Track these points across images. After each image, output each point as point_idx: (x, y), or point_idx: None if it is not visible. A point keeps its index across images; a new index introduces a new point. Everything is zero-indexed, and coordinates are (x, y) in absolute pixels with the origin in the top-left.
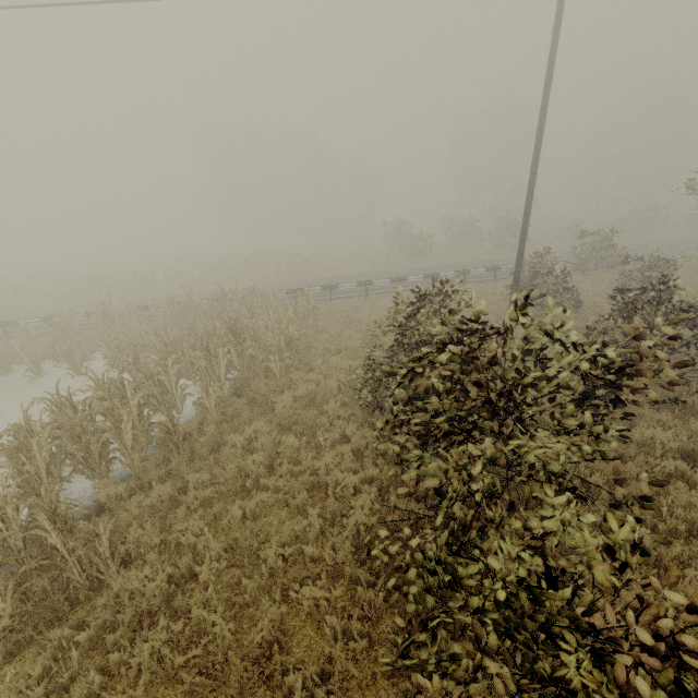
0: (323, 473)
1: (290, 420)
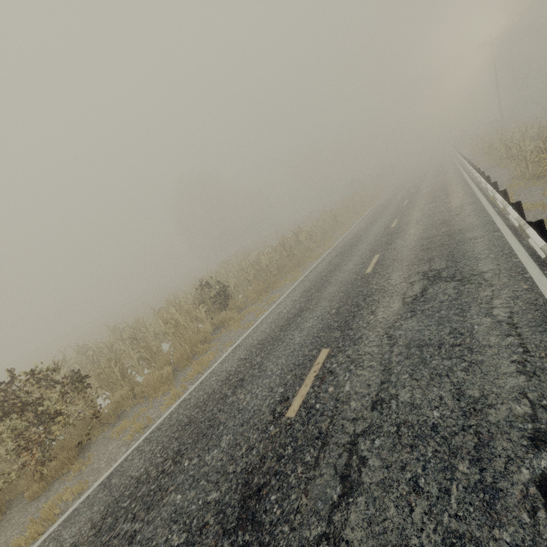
0: None
1: None
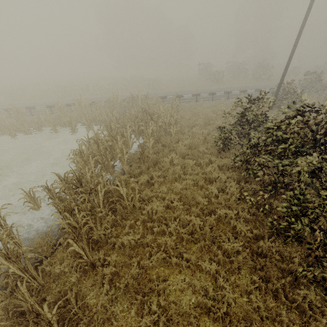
0: (208, 174)
1: (184, 154)
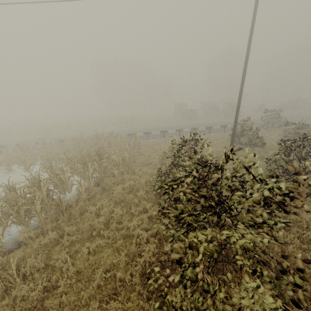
0: (132, 230)
1: (120, 199)
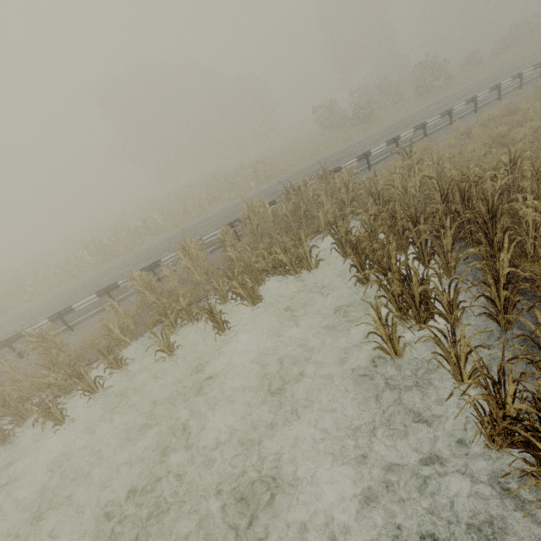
0: None
1: None
